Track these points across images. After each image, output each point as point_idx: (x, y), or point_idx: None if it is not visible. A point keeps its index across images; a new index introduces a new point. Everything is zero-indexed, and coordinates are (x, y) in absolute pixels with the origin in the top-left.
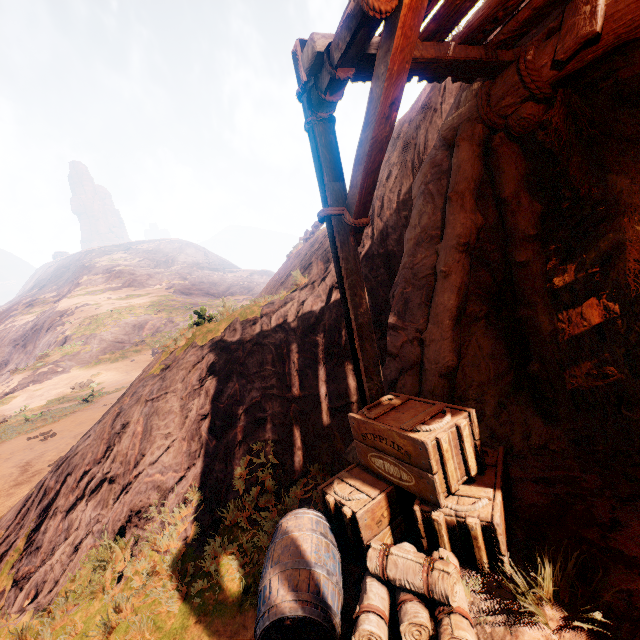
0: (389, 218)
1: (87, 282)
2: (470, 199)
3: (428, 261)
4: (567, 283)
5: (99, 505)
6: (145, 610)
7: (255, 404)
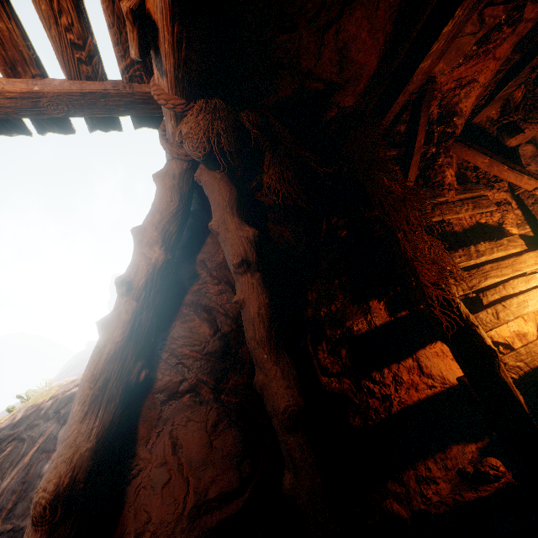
0: None
1: None
2: (152, 232)
3: None
4: (378, 326)
5: None
6: None
7: None
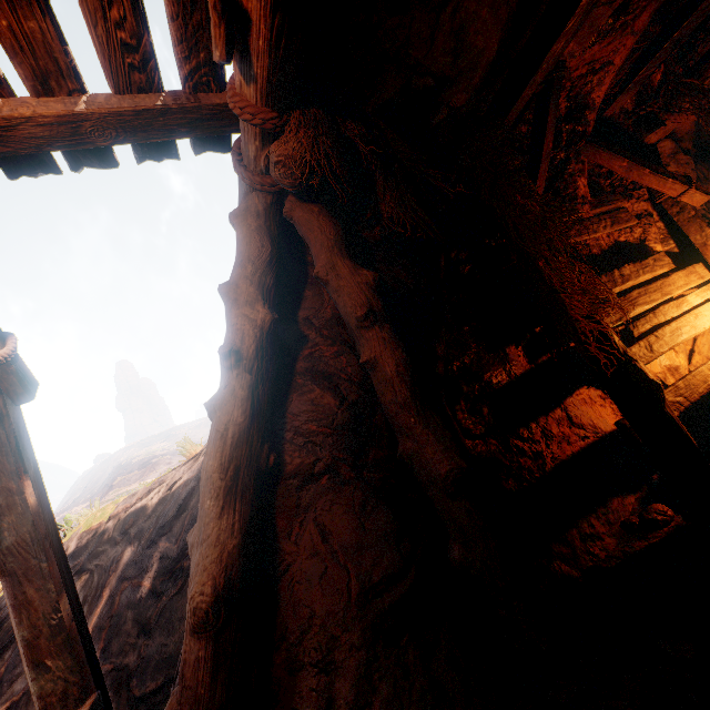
0: None
1: (120, 483)
2: (247, 287)
3: None
4: (519, 376)
5: None
6: None
7: None
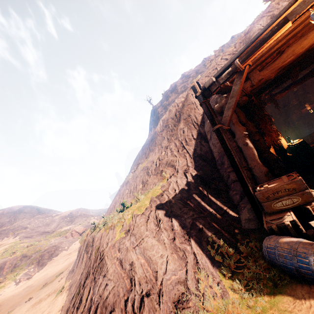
0: (192, 144)
1: None
2: (239, 123)
3: (233, 145)
4: None
5: (150, 312)
6: None
7: (192, 224)
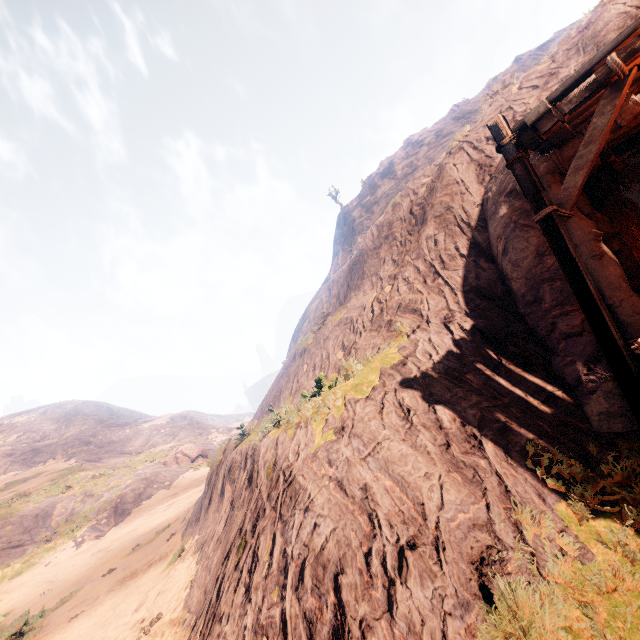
0: (458, 266)
1: None
2: (579, 213)
3: None
4: None
5: (424, 579)
6: (638, 635)
7: (481, 418)
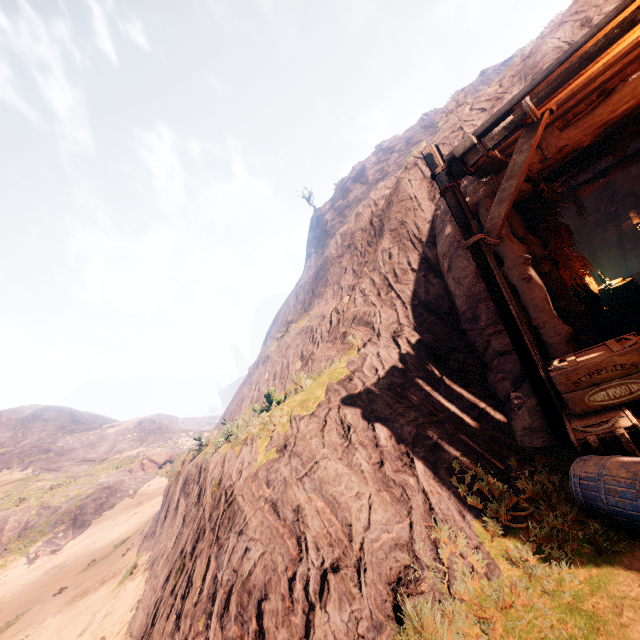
0: (409, 280)
1: None
2: (512, 237)
3: None
4: None
5: (343, 602)
6: None
7: (416, 435)
